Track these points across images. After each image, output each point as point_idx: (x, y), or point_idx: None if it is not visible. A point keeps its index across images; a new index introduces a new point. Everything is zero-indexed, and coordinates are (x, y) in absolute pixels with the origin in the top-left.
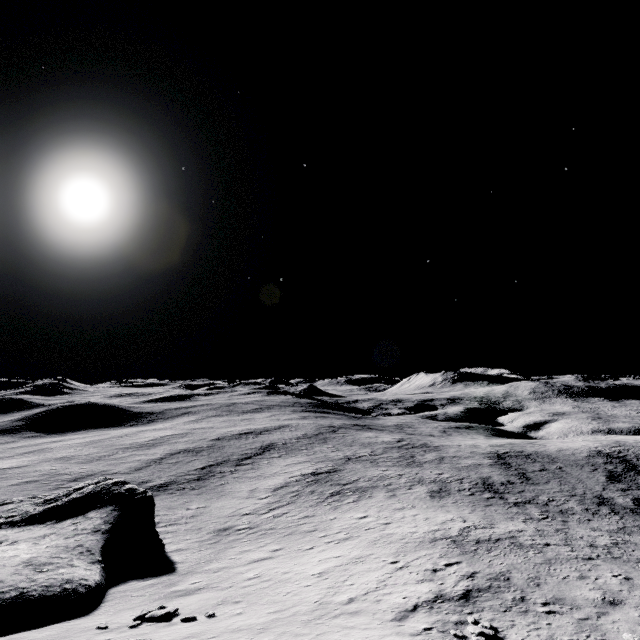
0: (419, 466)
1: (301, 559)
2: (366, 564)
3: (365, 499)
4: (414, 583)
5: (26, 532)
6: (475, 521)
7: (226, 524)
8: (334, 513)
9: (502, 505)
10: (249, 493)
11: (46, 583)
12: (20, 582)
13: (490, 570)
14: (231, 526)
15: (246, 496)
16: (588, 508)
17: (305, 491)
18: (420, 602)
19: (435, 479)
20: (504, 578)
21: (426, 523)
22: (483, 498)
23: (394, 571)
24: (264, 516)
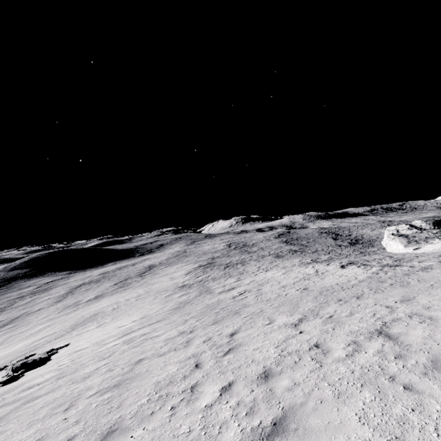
0: None
1: None
2: None
3: None
4: None
5: None
6: None
7: None
8: None
9: None
10: None
11: None
12: None
13: None
14: None
15: None
16: None
17: None
18: None
19: None
20: None
21: None
22: None
23: None
24: None
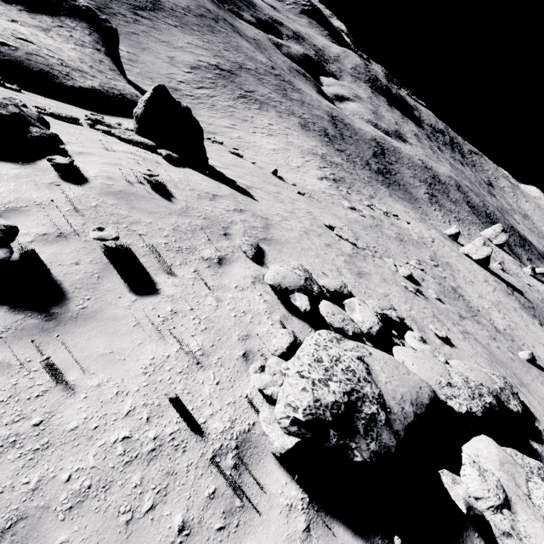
0: (291, 101)
1: (255, 138)
2: (291, 154)
3: (265, 111)
4: (315, 169)
5: (4, 9)
6: (325, 152)
7: (171, 85)
8: (250, 113)
9: (333, 148)
10: (170, 60)
11: (127, 92)
12: (109, 83)
13: (338, 175)
14: (178, 89)
15: (169, 62)
16: (362, 165)
17: (219, 83)
18: (322, 177)
19: (301, 116)
20: (343, 179)
21: (306, 143)
22: (325, 140)
23: (305, 162)
24: (198, 91)
